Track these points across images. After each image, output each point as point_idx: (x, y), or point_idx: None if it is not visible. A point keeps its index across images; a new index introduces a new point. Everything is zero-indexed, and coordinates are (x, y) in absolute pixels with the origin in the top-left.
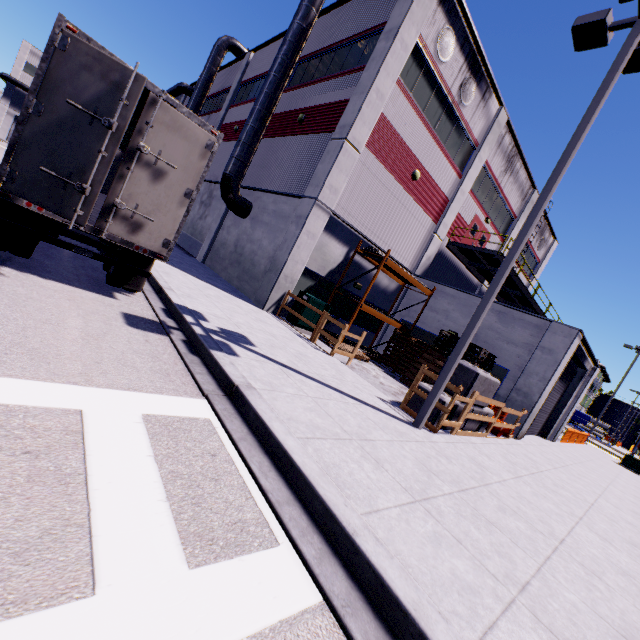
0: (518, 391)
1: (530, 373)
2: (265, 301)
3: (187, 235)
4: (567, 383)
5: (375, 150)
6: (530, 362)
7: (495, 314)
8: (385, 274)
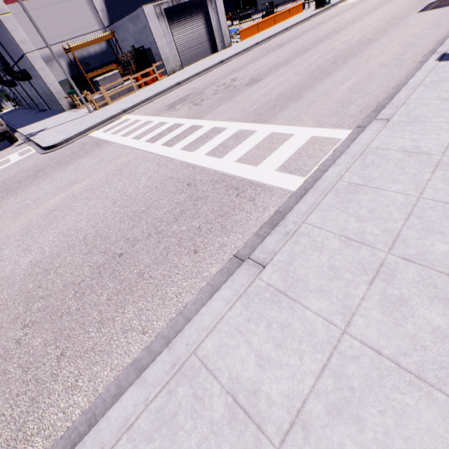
0: (156, 55)
1: (151, 43)
2: (63, 108)
3: (39, 102)
4: (201, 15)
5: (12, 0)
6: (148, 38)
7: (130, 23)
8: (93, 45)
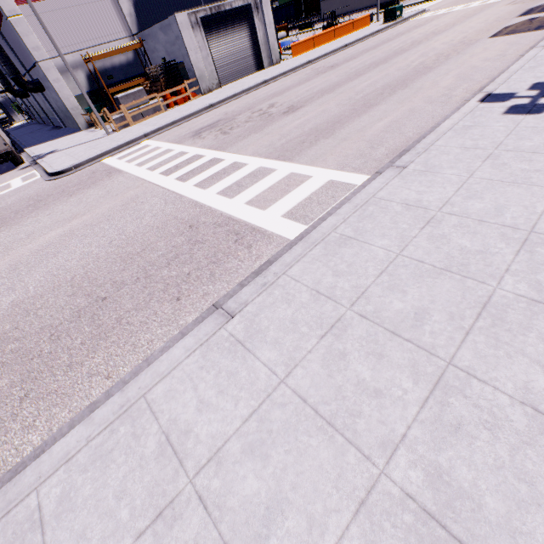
0: (189, 71)
1: (184, 57)
2: (79, 127)
3: (53, 118)
4: (245, 25)
5: None
6: (180, 51)
7: (161, 32)
8: (118, 55)
